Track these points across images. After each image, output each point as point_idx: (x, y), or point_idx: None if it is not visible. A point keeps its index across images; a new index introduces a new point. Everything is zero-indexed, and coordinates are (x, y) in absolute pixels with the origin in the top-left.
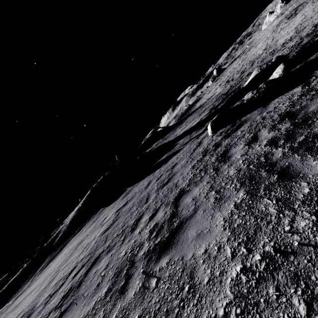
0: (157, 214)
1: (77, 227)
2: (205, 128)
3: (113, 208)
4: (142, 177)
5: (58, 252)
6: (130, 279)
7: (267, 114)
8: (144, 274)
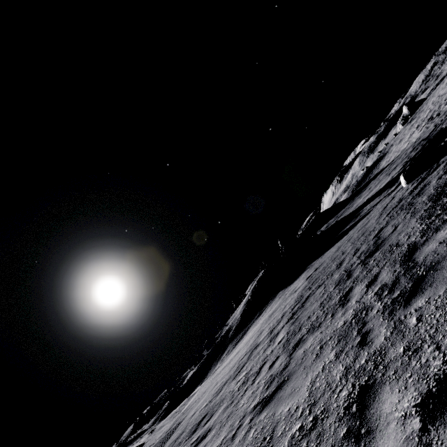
0: (360, 249)
1: (255, 314)
2: (398, 184)
3: (299, 281)
4: (325, 250)
5: (242, 336)
6: (352, 274)
7: None
8: (362, 266)
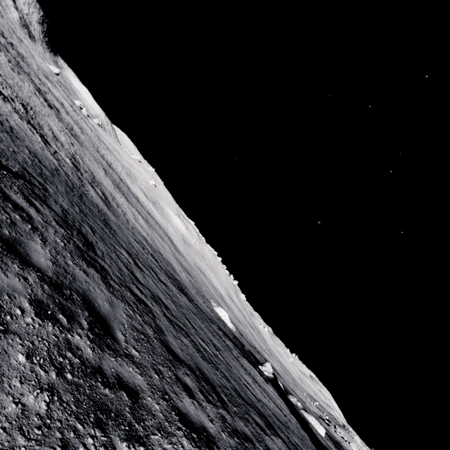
0: None
1: None
2: (312, 426)
3: None
4: None
5: None
6: None
7: None
8: None
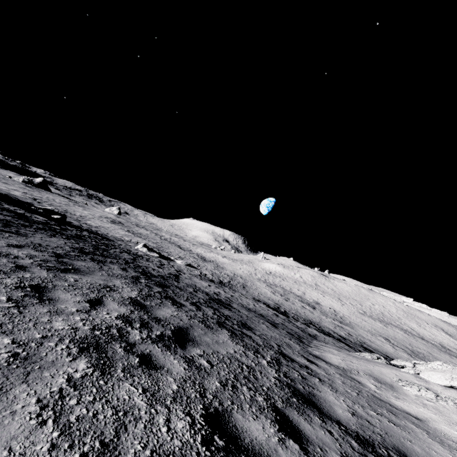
0: None
1: None
2: None
3: None
4: None
5: None
6: None
7: (28, 213)
8: None
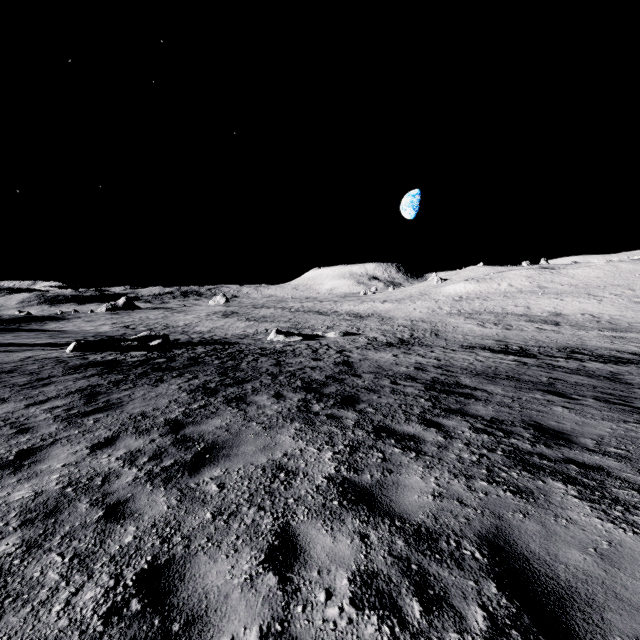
0: None
1: None
2: (62, 348)
3: None
4: None
5: None
6: None
7: (121, 354)
8: None
